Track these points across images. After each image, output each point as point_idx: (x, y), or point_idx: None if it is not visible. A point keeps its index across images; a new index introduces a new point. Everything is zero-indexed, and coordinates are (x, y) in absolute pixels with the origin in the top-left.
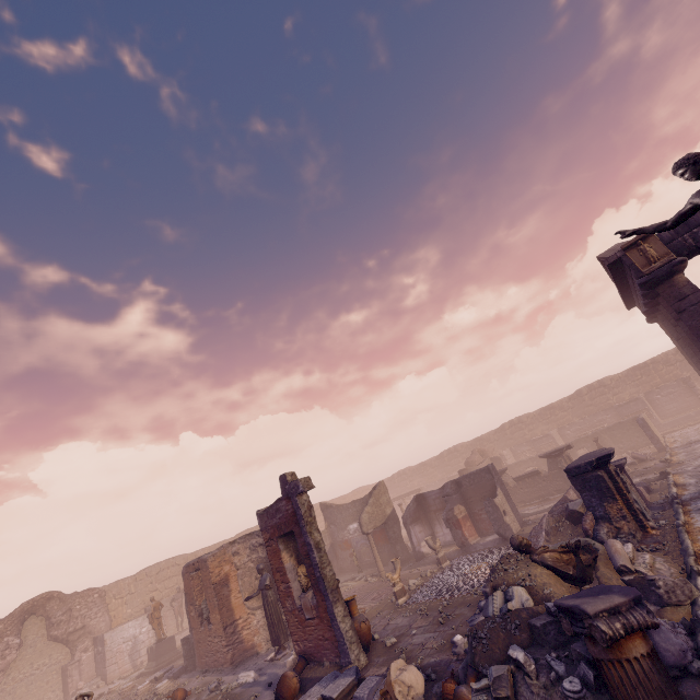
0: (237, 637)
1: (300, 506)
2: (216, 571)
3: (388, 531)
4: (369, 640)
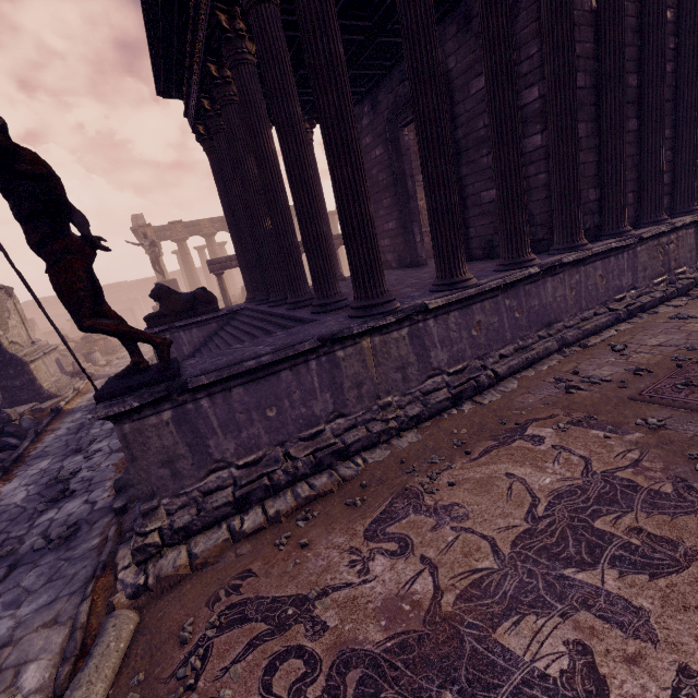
0: None
1: None
2: None
3: None
4: None
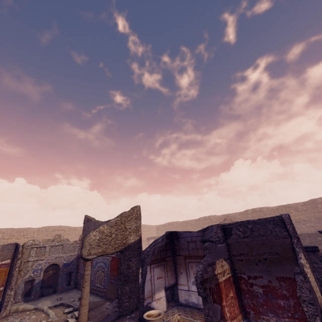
0: None
1: None
2: None
3: (122, 263)
4: None
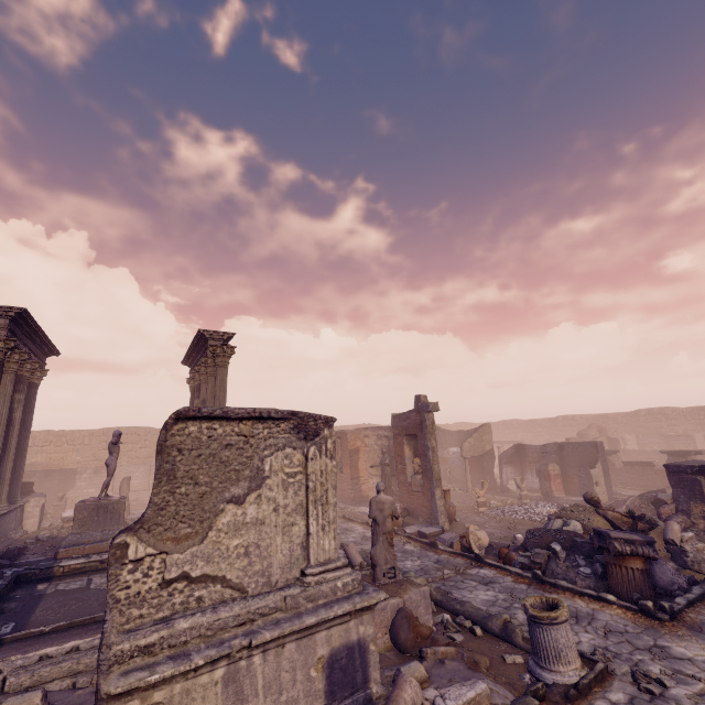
0: (359, 487)
1: (426, 420)
2: (351, 442)
3: (483, 462)
4: (453, 518)
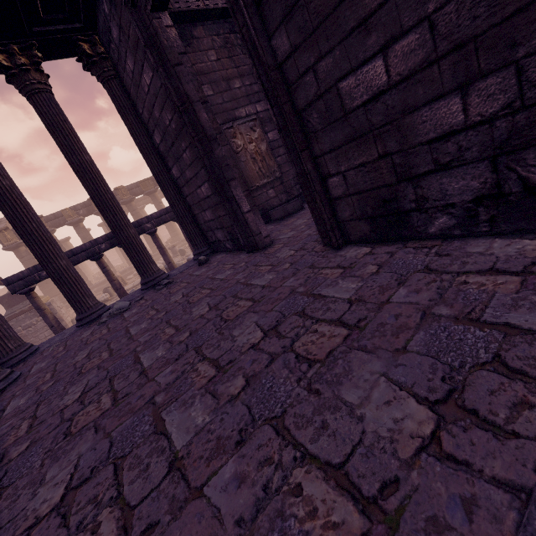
0: None
1: None
2: None
3: None
4: None
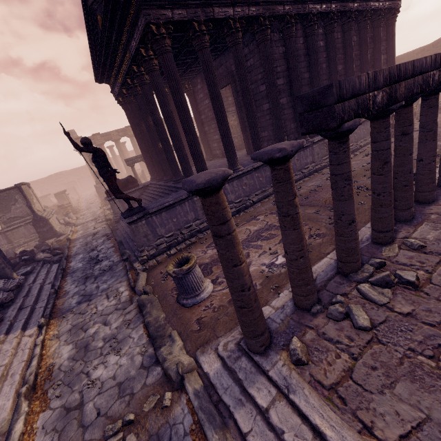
0: None
1: None
2: None
3: None
4: None
